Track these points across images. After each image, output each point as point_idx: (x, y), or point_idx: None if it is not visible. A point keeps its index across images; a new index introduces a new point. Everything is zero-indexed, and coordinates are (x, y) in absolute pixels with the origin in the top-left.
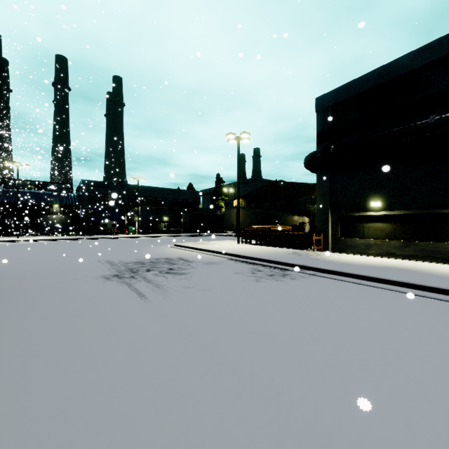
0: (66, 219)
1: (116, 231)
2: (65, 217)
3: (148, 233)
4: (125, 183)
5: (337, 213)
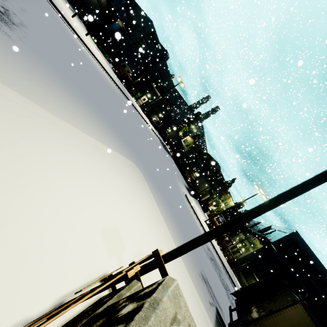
0: (99, 13)
1: (133, 93)
2: (100, 11)
3: (145, 113)
4: (166, 60)
5: (249, 265)
